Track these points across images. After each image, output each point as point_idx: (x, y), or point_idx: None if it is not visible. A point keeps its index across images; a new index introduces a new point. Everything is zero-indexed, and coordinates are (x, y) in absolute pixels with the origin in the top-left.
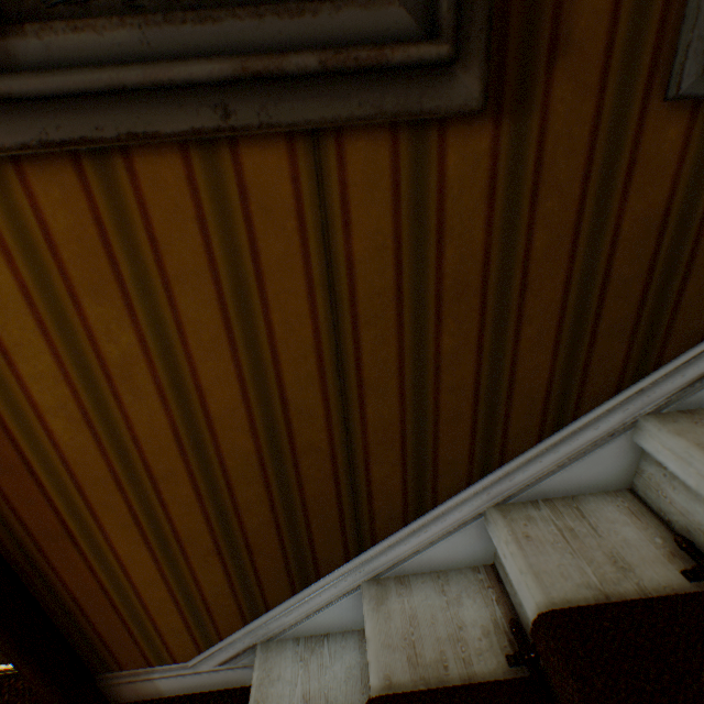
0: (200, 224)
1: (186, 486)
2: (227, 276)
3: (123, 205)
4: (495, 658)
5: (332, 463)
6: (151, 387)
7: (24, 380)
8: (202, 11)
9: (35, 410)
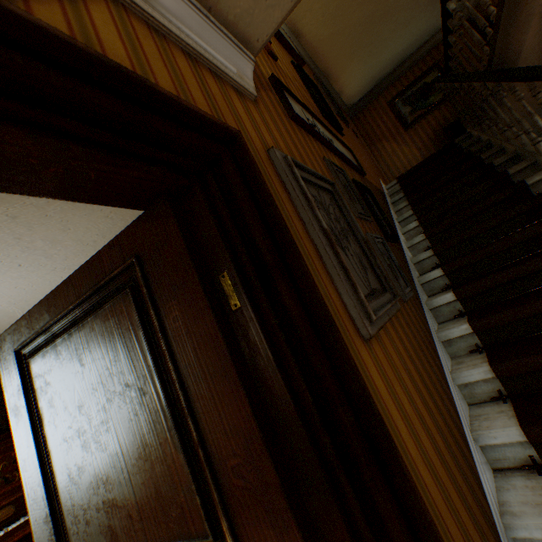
0: (392, 347)
1: (452, 489)
2: (401, 362)
3: (383, 346)
4: (539, 478)
5: (451, 437)
6: (418, 423)
7: (405, 442)
8: (377, 296)
9: (414, 464)
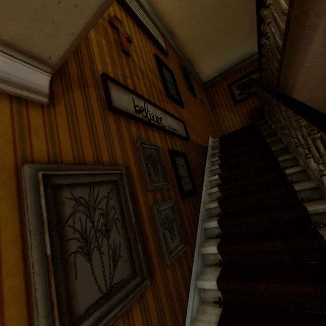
0: None
1: None
2: None
3: None
4: None
5: None
6: None
7: None
8: (112, 297)
9: None
